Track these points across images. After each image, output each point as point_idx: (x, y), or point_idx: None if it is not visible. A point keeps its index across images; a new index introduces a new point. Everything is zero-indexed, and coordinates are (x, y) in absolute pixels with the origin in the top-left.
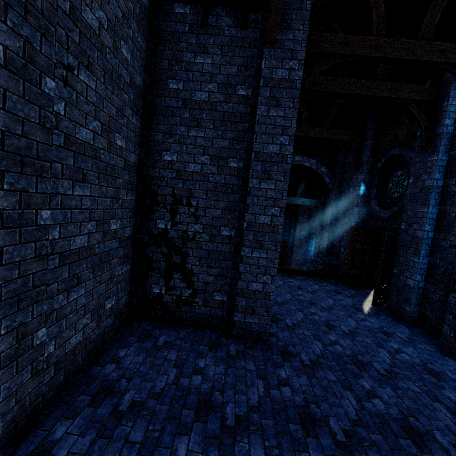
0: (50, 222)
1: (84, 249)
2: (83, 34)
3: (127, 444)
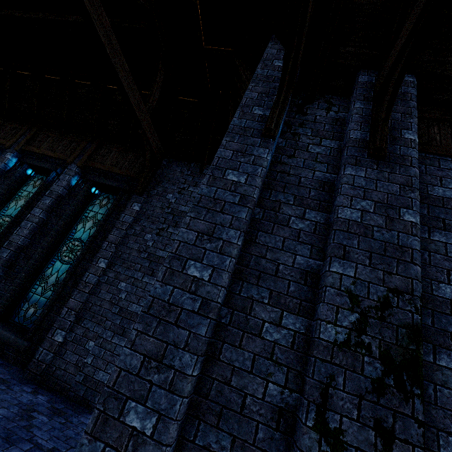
0: (123, 289)
1: (136, 315)
2: (176, 216)
3: (1, 407)
